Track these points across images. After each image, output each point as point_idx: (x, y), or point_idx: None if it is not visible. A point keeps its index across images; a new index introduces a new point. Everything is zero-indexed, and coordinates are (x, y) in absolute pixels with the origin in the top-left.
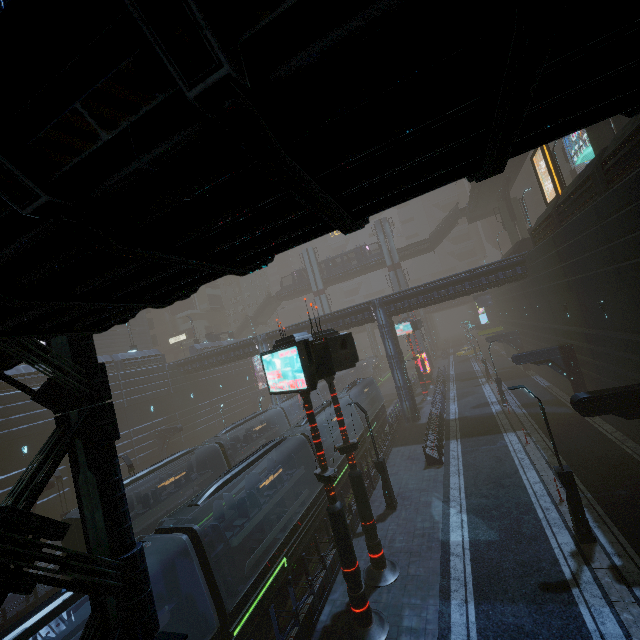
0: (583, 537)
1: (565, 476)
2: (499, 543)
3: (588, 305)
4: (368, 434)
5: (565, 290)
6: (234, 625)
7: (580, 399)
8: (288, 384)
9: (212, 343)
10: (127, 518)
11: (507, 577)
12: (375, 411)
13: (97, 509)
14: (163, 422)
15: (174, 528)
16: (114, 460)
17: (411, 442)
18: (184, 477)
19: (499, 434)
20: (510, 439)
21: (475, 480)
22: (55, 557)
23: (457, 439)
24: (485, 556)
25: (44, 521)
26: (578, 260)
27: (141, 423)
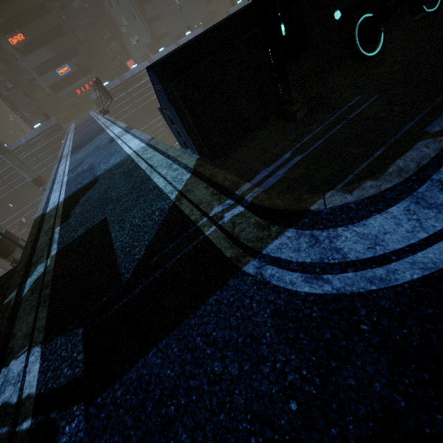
0: None
1: None
2: None
3: None
4: None
5: None
6: None
7: None
8: None
9: (243, 2)
10: None
11: None
12: None
13: None
14: None
15: None
16: None
17: None
18: None
19: None
20: None
21: None
22: None
23: None
24: None
25: None
26: None
27: None
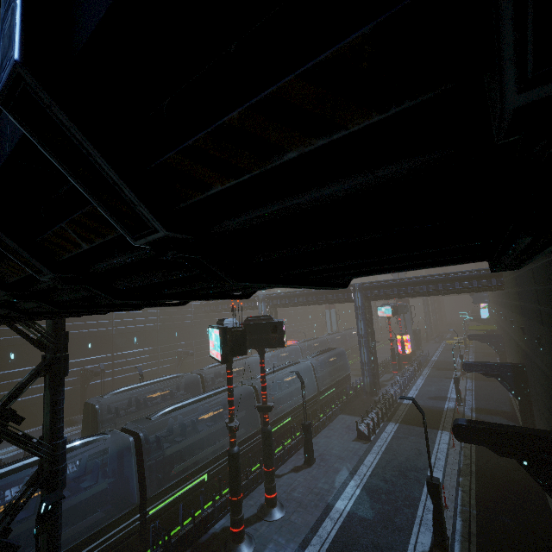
0: (437, 544)
1: (432, 486)
2: (370, 522)
3: (533, 334)
4: (322, 397)
5: (520, 314)
6: (151, 507)
7: (457, 424)
8: (215, 353)
9: None
10: (61, 422)
11: (357, 550)
12: (337, 378)
13: (48, 412)
14: (182, 346)
15: (130, 430)
16: (61, 388)
17: (358, 414)
18: (170, 394)
19: (435, 430)
20: (441, 437)
21: (386, 464)
22: (13, 433)
23: (396, 423)
24: (352, 528)
25: (12, 413)
26: (524, 291)
27: (167, 343)
